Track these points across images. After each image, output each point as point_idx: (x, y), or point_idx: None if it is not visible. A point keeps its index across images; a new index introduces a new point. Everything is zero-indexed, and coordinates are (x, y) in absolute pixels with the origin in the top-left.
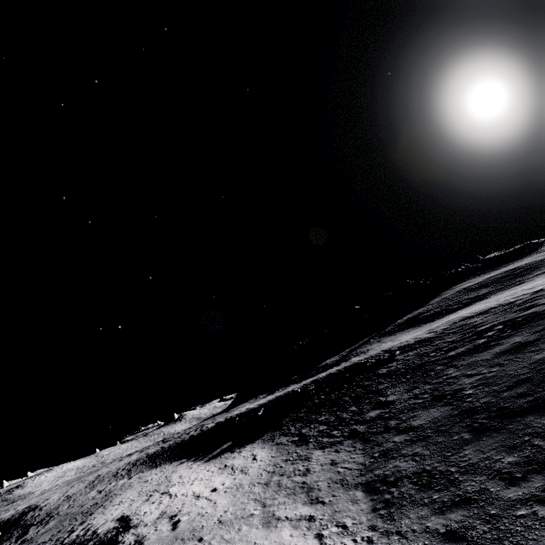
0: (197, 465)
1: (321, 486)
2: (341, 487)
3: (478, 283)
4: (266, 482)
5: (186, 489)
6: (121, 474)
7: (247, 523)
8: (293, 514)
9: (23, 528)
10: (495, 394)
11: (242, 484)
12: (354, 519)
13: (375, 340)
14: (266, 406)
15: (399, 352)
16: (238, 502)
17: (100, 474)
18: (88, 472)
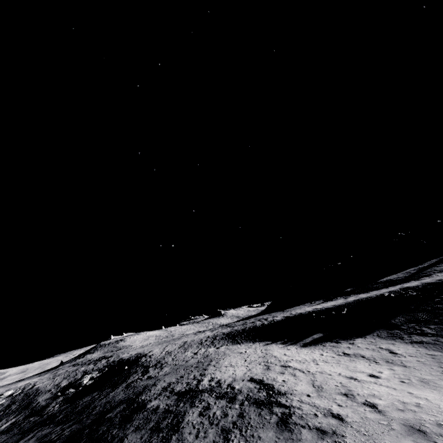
0: (294, 348)
1: None
2: None
3: None
4: None
5: (317, 367)
6: (206, 344)
7: None
8: None
9: (143, 367)
10: None
11: (421, 377)
12: None
13: None
14: (346, 307)
15: None
16: None
17: (185, 341)
18: (170, 338)
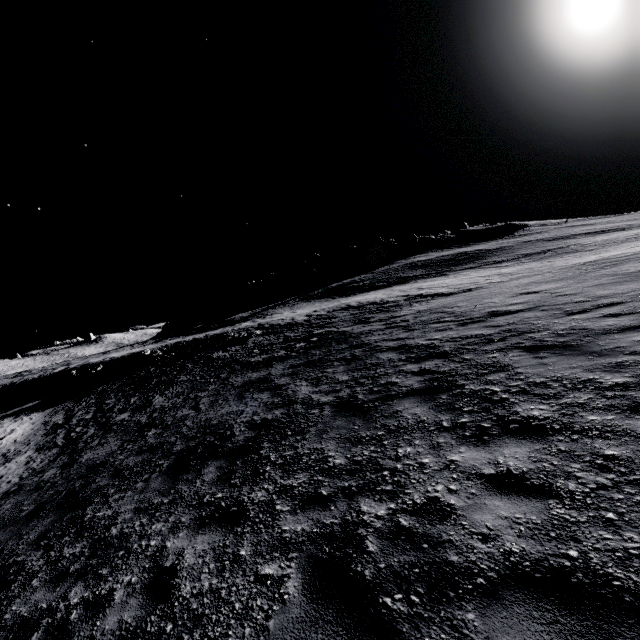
0: None
1: None
2: None
3: (427, 260)
4: None
5: None
6: None
7: None
8: None
9: None
10: (132, 453)
11: None
12: None
13: (293, 302)
14: (112, 363)
15: (262, 332)
16: None
17: None
18: None
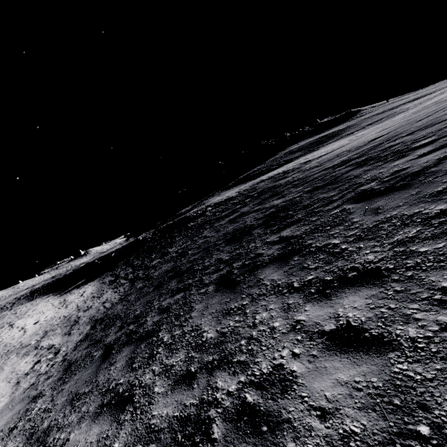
0: (53, 299)
1: (82, 321)
2: (87, 322)
3: (299, 146)
4: (67, 315)
5: (25, 321)
6: (6, 307)
7: (18, 352)
8: (47, 344)
9: None
10: (190, 257)
11: (55, 317)
12: (67, 347)
13: (218, 193)
14: (119, 250)
15: (211, 208)
16: (35, 334)
17: None
18: None
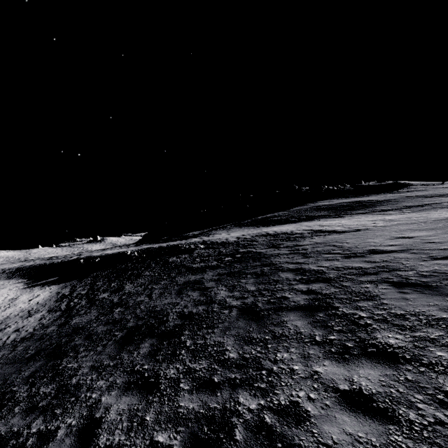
0: (16, 289)
1: None
2: None
3: (329, 204)
4: None
5: None
6: None
7: None
8: None
9: None
10: (102, 323)
11: None
12: None
13: (230, 227)
14: (105, 257)
15: (204, 246)
16: None
17: None
18: None
